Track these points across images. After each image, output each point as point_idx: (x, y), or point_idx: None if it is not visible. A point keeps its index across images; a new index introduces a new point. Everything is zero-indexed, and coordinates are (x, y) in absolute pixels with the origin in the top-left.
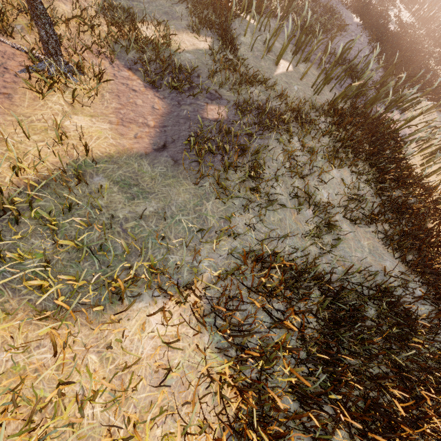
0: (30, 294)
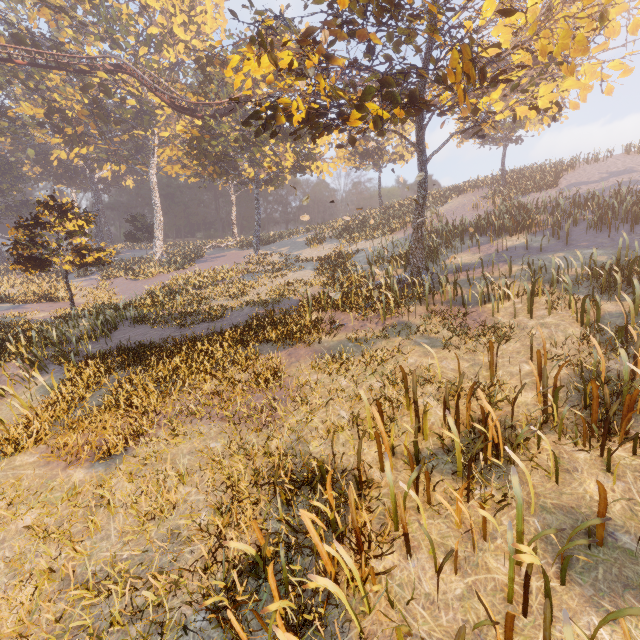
0: None
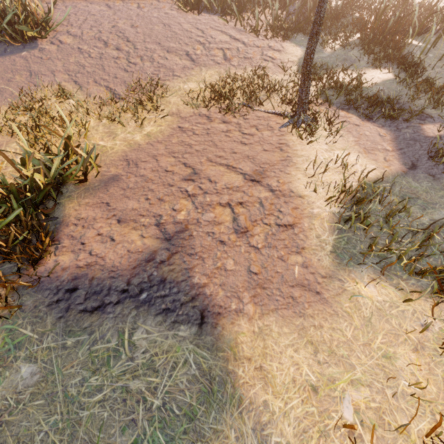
0: (409, 279)
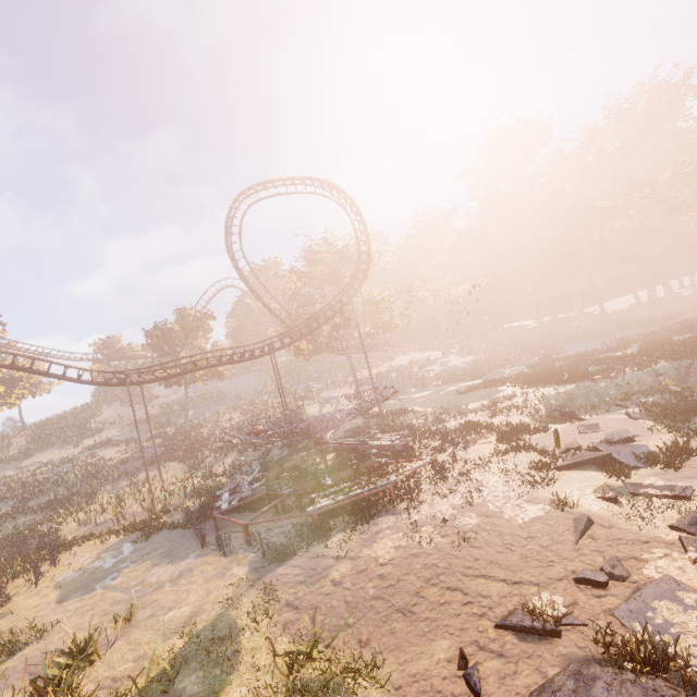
0: None
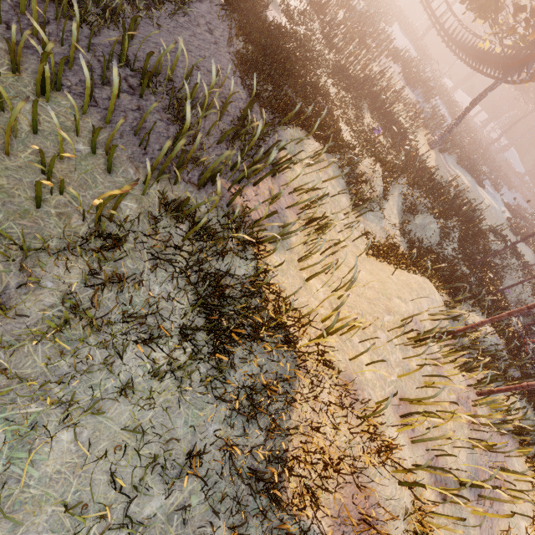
0: None
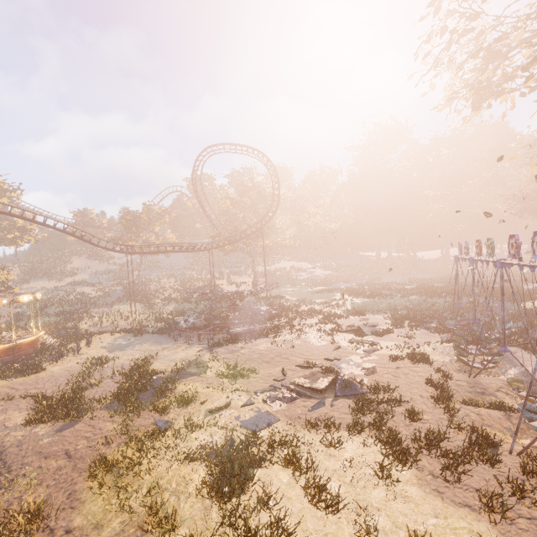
0: None
